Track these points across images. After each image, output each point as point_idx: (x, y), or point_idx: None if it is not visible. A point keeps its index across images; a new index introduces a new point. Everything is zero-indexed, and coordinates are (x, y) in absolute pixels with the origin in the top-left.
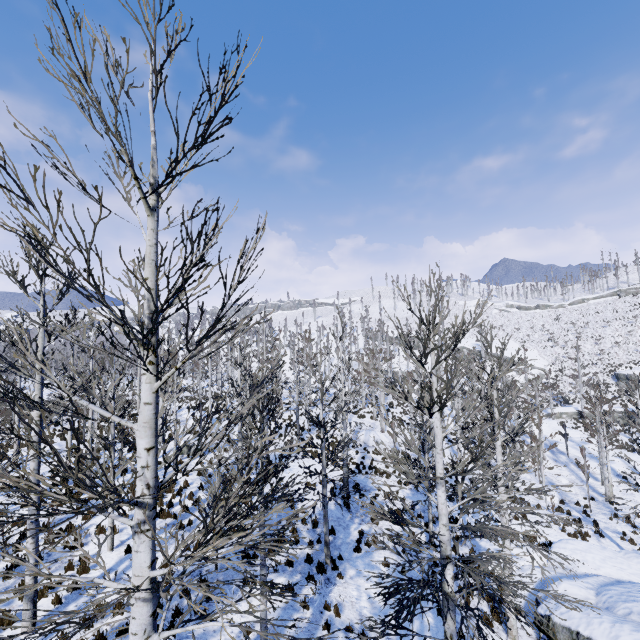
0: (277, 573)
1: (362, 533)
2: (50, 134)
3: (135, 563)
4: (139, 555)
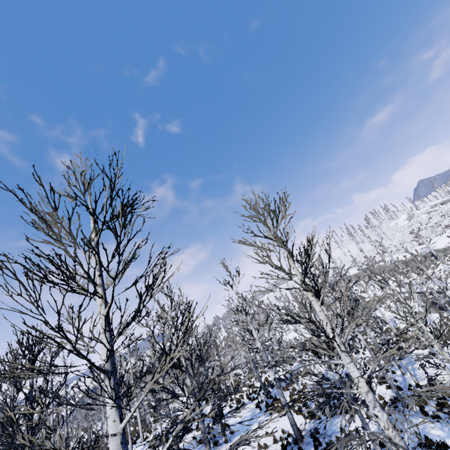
0: None
1: None
2: None
3: None
4: None
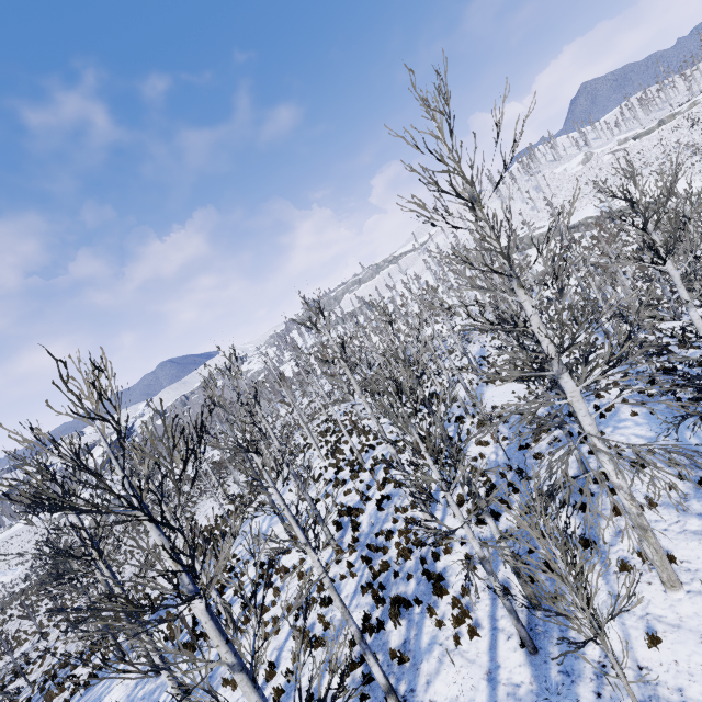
0: (553, 448)
1: (597, 406)
2: (418, 204)
3: (568, 387)
4: (568, 383)
